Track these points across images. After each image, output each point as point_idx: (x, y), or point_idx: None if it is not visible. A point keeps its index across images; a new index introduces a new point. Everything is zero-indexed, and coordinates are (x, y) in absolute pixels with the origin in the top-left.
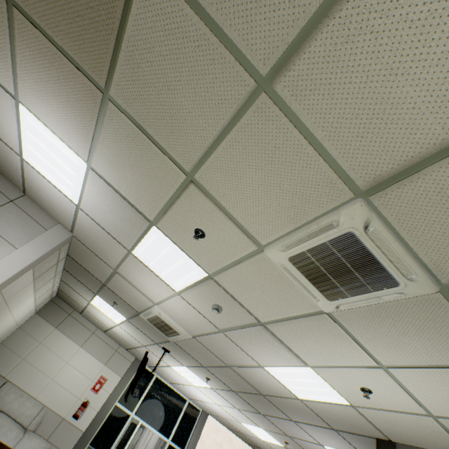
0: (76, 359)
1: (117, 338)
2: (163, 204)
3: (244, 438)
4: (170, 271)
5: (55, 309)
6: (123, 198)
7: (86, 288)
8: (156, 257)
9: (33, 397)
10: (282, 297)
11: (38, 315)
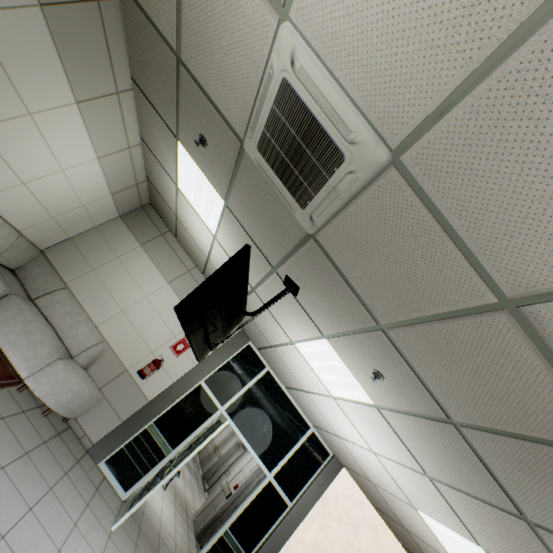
0: (158, 297)
1: None
2: None
3: (403, 538)
4: None
5: (144, 220)
6: None
7: (164, 129)
8: None
9: (94, 324)
10: None
11: (122, 221)
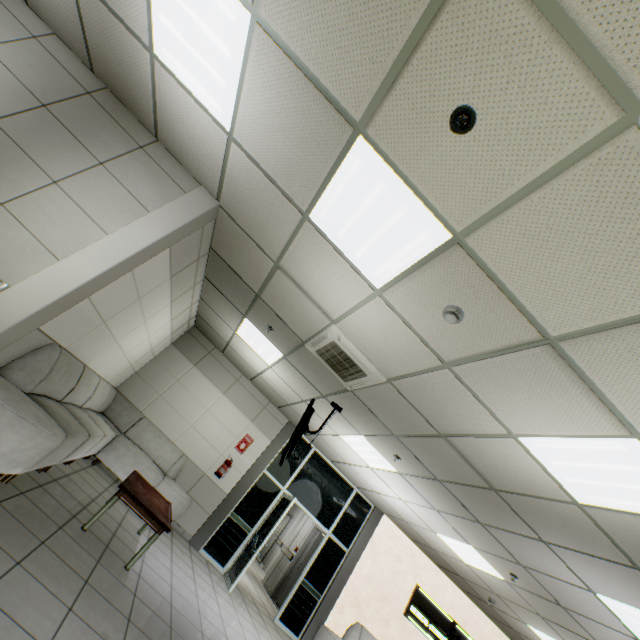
0: (217, 408)
1: (267, 390)
2: (390, 62)
3: (433, 557)
4: (372, 243)
5: (192, 342)
6: (308, 80)
7: (232, 307)
8: (350, 217)
9: (171, 441)
10: (639, 261)
11: (175, 347)
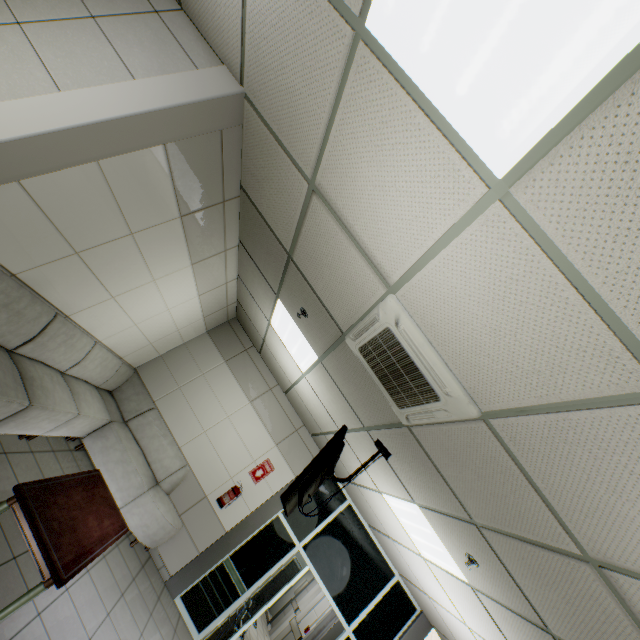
0: (239, 417)
1: (300, 408)
2: None
3: None
4: (510, 18)
5: (229, 335)
6: None
7: (265, 284)
8: None
9: (178, 445)
10: None
11: (209, 336)
